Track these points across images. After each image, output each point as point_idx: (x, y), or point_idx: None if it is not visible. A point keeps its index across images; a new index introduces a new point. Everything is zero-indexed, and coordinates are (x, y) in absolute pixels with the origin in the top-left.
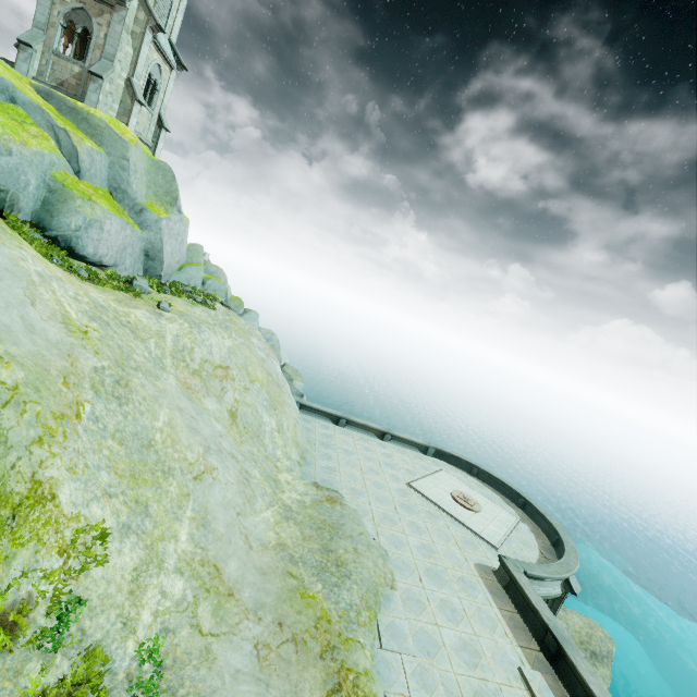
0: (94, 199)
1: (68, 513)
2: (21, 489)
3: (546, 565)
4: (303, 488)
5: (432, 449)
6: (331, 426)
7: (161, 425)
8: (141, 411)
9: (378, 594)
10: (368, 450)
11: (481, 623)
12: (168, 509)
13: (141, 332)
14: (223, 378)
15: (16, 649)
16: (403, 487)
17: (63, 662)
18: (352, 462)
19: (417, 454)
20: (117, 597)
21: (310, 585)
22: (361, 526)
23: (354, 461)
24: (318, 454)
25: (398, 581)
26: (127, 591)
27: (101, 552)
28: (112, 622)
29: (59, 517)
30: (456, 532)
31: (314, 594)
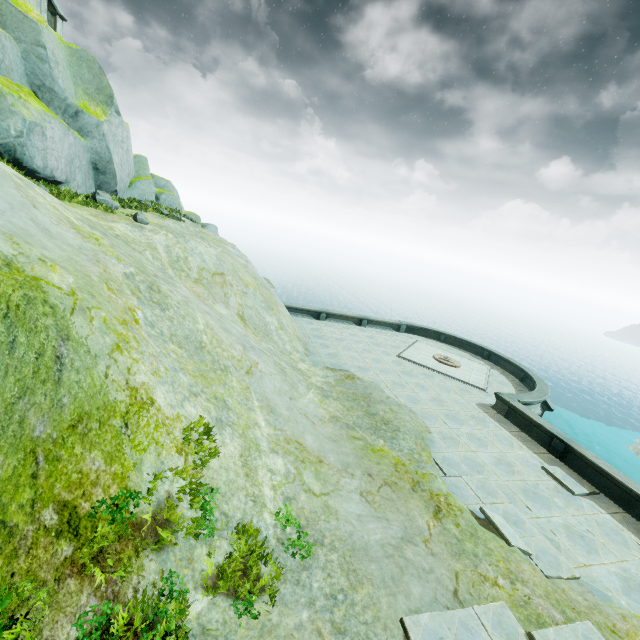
0: (24, 97)
1: (169, 415)
2: (122, 397)
3: (529, 394)
4: (321, 372)
5: (404, 326)
6: (314, 321)
7: (203, 327)
8: (181, 315)
9: (424, 438)
10: (354, 335)
11: (502, 443)
12: (239, 402)
13: (133, 245)
14: (223, 284)
15: (179, 542)
16: (395, 359)
17: (222, 543)
18: (346, 347)
19: (392, 333)
20: (238, 481)
21: (374, 442)
22: (384, 392)
23: (347, 345)
24: (316, 345)
25: (429, 427)
26: (244, 475)
27: (210, 446)
28: (244, 502)
29: (164, 420)
30: (451, 384)
31: (380, 448)
